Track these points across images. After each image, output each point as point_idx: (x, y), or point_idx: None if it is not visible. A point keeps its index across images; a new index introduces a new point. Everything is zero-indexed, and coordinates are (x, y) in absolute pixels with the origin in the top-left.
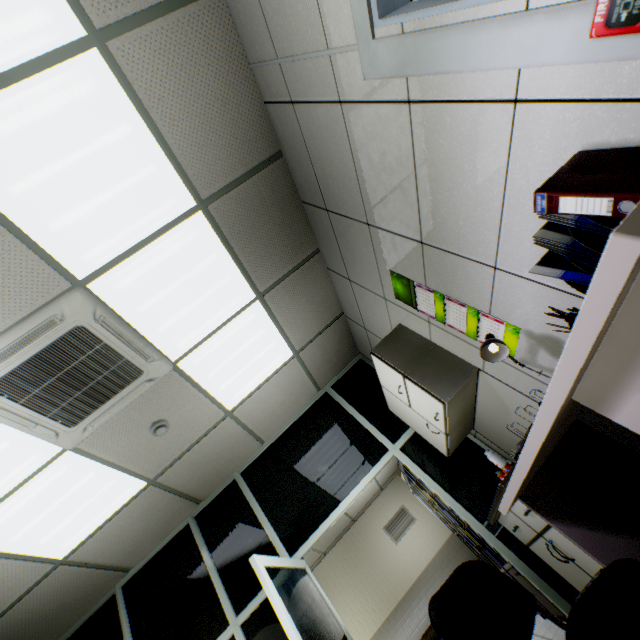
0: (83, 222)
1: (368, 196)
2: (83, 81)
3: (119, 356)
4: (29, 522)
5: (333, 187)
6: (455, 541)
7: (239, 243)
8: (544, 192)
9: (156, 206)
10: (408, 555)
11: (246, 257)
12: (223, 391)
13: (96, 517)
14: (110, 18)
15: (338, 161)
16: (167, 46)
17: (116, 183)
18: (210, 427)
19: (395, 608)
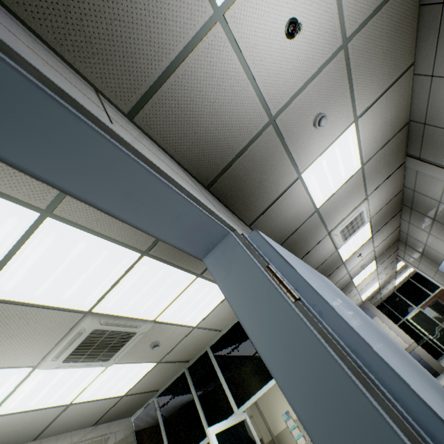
0: (78, 290)
1: None
2: (48, 235)
3: (120, 331)
4: (103, 389)
5: None
6: None
7: (176, 259)
8: None
9: (116, 266)
10: None
11: (183, 263)
12: (188, 320)
13: (134, 379)
14: (49, 199)
15: None
16: None
17: (88, 267)
18: (185, 335)
19: None
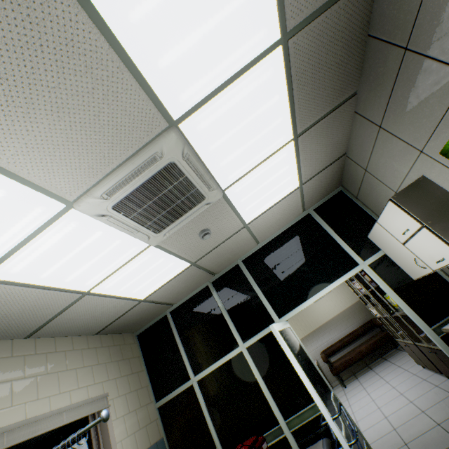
0: (185, 58)
1: None
2: None
3: (192, 186)
4: (128, 282)
5: (444, 19)
6: (355, 308)
7: (299, 84)
8: None
9: (246, 39)
10: (321, 310)
11: (299, 99)
12: (247, 211)
13: (161, 281)
14: None
15: None
16: None
17: (219, 8)
18: (232, 234)
19: (308, 334)
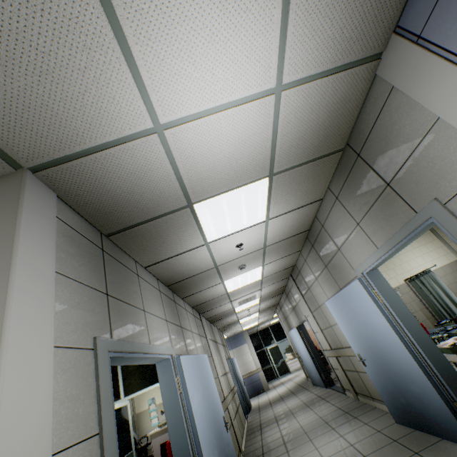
0: None
1: None
2: None
3: None
4: None
5: None
6: None
7: None
8: (160, 447)
9: None
10: None
11: None
12: None
13: None
14: None
15: None
16: None
17: None
18: None
19: None
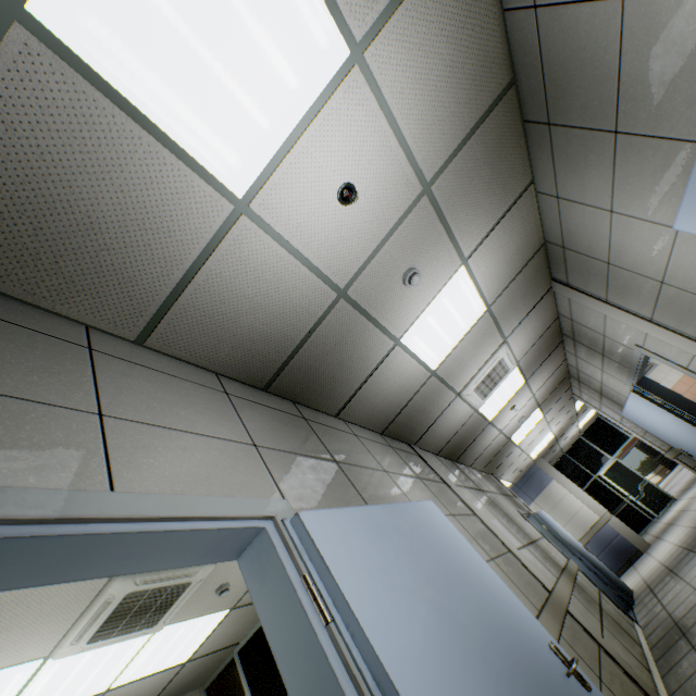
0: None
1: None
2: None
3: (168, 586)
4: (154, 660)
5: None
6: None
7: None
8: None
9: None
10: None
11: None
12: None
13: (200, 638)
14: None
15: None
16: None
17: None
18: None
19: None
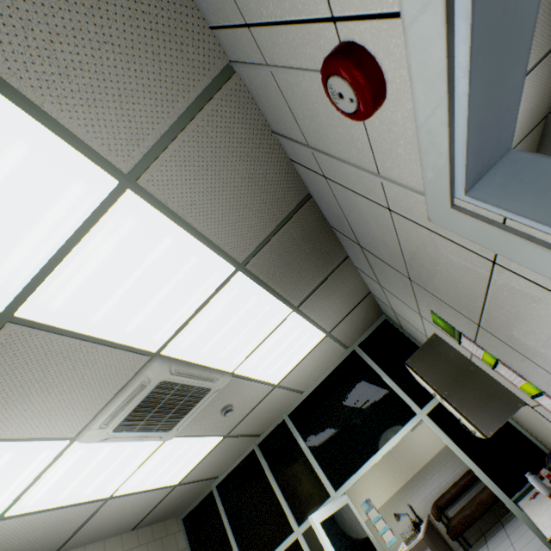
0: (149, 317)
1: (414, 269)
2: (124, 221)
3: (192, 386)
4: (154, 474)
5: (370, 241)
6: None
7: (275, 280)
8: None
9: (202, 284)
10: (423, 441)
11: (281, 287)
12: (270, 375)
13: (193, 461)
14: (135, 157)
15: (379, 234)
16: (190, 155)
17: (168, 282)
18: (263, 397)
19: (411, 478)
